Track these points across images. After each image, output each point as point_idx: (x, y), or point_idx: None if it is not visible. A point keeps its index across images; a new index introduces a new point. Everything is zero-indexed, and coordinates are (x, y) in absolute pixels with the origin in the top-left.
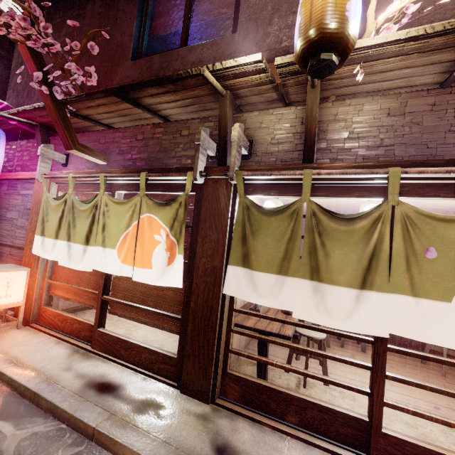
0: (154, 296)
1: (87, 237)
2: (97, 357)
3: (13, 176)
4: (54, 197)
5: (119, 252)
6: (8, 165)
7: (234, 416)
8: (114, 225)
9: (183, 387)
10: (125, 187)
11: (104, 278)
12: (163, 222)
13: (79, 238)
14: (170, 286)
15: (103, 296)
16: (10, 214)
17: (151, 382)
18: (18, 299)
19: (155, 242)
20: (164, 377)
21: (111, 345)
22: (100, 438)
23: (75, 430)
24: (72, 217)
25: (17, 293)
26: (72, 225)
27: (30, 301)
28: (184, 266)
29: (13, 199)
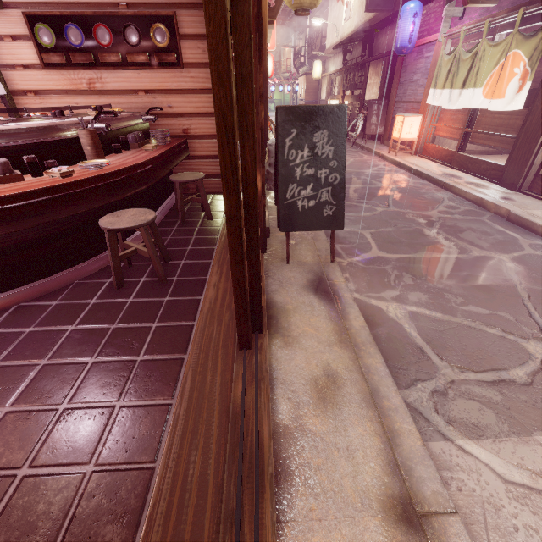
0: (503, 126)
1: (463, 82)
2: (453, 169)
3: (422, 42)
4: (447, 54)
5: (484, 90)
6: (418, 32)
7: (529, 197)
8: (485, 67)
9: (501, 182)
10: (505, 27)
11: (469, 115)
12: (524, 54)
13: (458, 84)
14: (519, 115)
15: (465, 129)
16: (415, 77)
17: (481, 180)
18: (414, 136)
19: (512, 75)
20: (491, 179)
21: (463, 162)
22: (446, 186)
23: (435, 185)
24: (456, 68)
25: (414, 132)
26: (455, 74)
27: (420, 139)
28: (533, 93)
29: (419, 63)
